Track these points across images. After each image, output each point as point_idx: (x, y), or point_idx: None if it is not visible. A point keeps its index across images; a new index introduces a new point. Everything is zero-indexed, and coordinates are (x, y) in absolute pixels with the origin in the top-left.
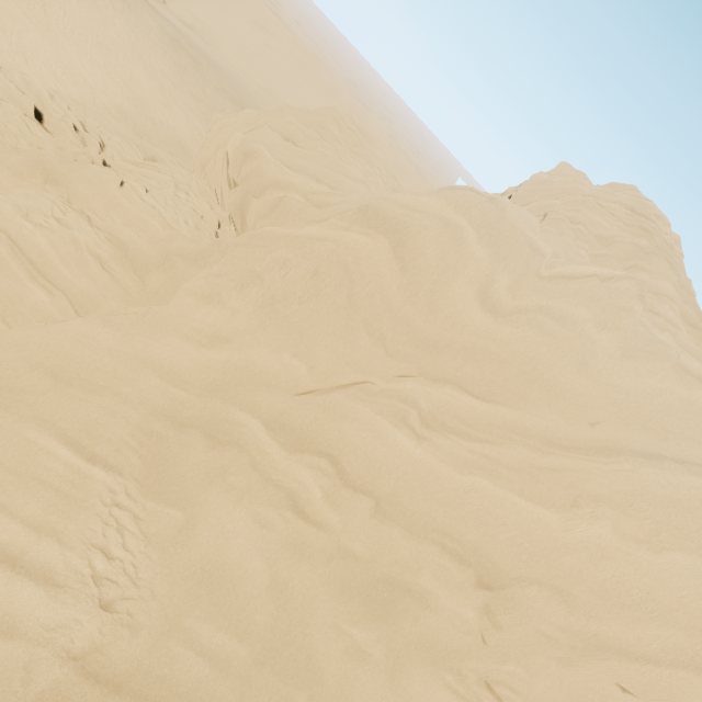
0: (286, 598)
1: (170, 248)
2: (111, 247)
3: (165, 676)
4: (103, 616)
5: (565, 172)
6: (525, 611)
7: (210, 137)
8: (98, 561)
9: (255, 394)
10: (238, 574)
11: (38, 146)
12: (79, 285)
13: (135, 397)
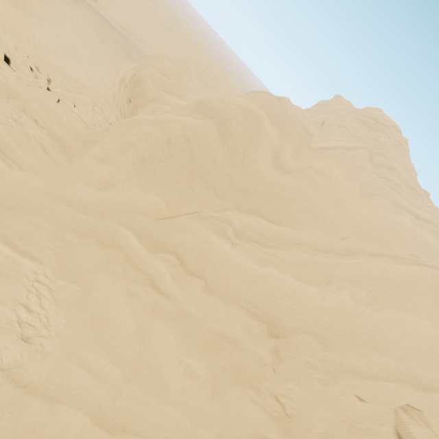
0: (146, 340)
1: (87, 139)
2: (50, 139)
3: (63, 384)
4: (23, 345)
5: (338, 101)
6: (298, 349)
7: (118, 77)
8: (22, 312)
9: (130, 217)
10: (115, 324)
11: (4, 75)
12: (28, 161)
13: (53, 218)
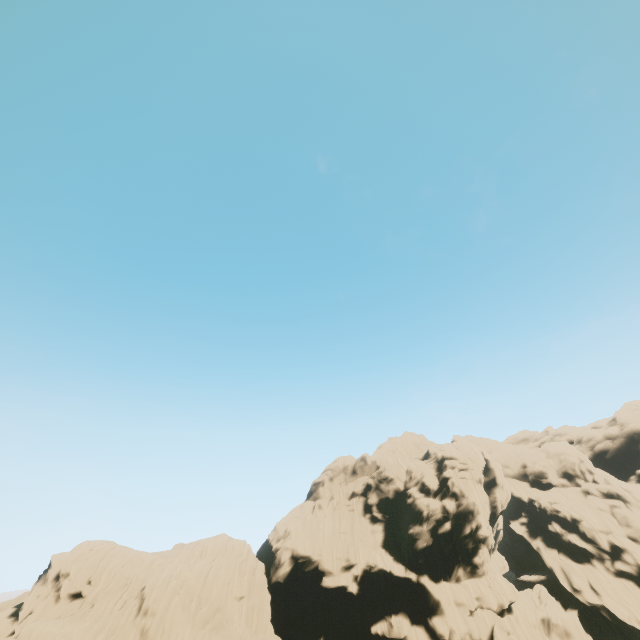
0: (223, 634)
1: None
2: None
3: None
4: None
5: (65, 558)
6: (223, 605)
7: None
8: None
9: (195, 632)
10: (221, 639)
11: None
12: None
13: None
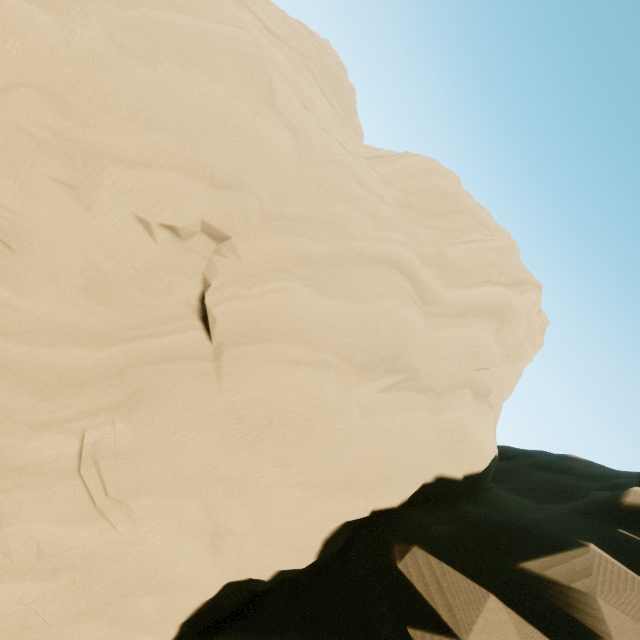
0: None
1: None
2: None
3: None
4: None
5: None
6: (3, 105)
7: None
8: None
9: None
10: None
11: None
12: None
13: None
